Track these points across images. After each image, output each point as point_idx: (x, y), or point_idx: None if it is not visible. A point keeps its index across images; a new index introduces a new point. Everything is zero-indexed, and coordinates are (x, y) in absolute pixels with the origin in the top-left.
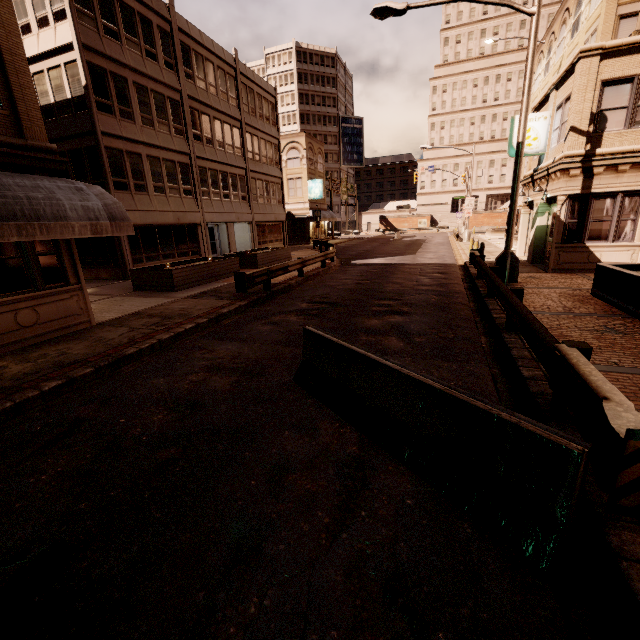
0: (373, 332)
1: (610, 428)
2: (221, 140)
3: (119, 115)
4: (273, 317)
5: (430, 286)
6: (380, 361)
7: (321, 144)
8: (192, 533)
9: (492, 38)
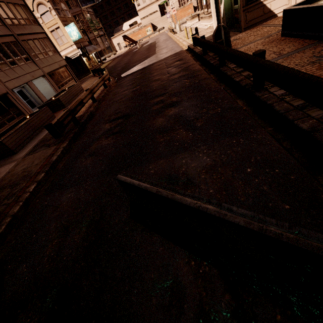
0: (164, 131)
1: None
2: None
3: None
4: (90, 147)
5: (178, 73)
6: (224, 217)
7: None
8: None
9: None
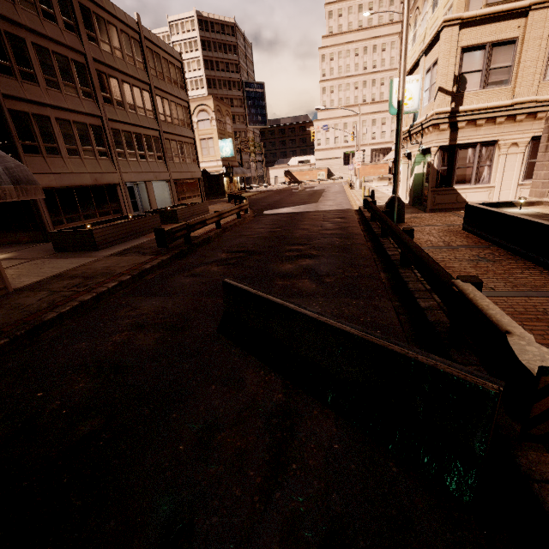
0: (288, 276)
1: (516, 362)
2: (132, 103)
3: (20, 77)
4: (195, 269)
5: (333, 230)
6: (298, 310)
7: (228, 106)
8: (116, 519)
9: (369, 11)
